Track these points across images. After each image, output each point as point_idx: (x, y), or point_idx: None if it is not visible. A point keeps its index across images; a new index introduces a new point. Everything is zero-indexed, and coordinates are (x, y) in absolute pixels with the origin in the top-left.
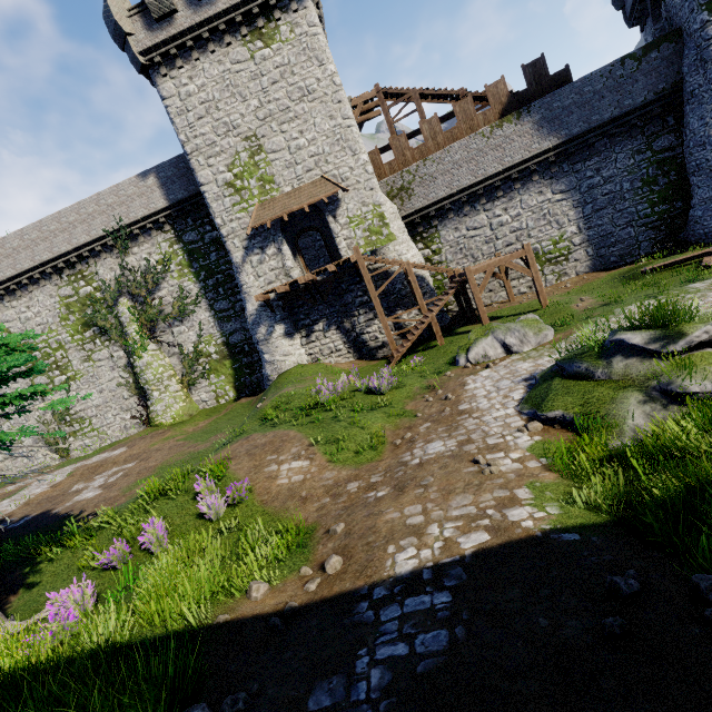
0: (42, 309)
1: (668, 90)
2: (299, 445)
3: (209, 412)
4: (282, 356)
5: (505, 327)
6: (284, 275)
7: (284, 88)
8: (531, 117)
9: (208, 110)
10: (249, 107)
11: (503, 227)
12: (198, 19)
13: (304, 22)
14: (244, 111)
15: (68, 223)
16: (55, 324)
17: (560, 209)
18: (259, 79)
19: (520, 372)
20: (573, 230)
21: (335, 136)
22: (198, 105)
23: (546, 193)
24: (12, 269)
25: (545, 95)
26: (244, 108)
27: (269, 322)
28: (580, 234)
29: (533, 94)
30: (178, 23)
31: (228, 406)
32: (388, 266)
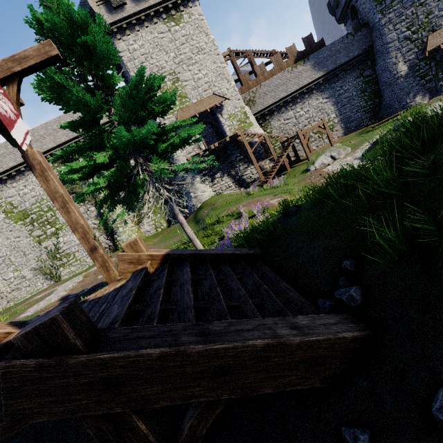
0: (35, 186)
1: (367, 49)
2: (268, 197)
3: (154, 236)
4: (201, 193)
5: (329, 150)
6: (197, 148)
7: (188, 47)
8: (310, 62)
9: (146, 59)
10: (170, 57)
11: (301, 117)
12: (138, 9)
13: (196, 13)
14: (167, 59)
15: (52, 129)
16: (45, 195)
17: (327, 106)
18: (174, 42)
19: (348, 160)
20: (334, 116)
21: (217, 72)
22: (140, 55)
23: (320, 99)
24: (13, 162)
25: (314, 52)
26: (167, 57)
27: (192, 174)
28: (337, 118)
29: (308, 51)
30: (127, 10)
31: (166, 230)
32: (256, 136)
